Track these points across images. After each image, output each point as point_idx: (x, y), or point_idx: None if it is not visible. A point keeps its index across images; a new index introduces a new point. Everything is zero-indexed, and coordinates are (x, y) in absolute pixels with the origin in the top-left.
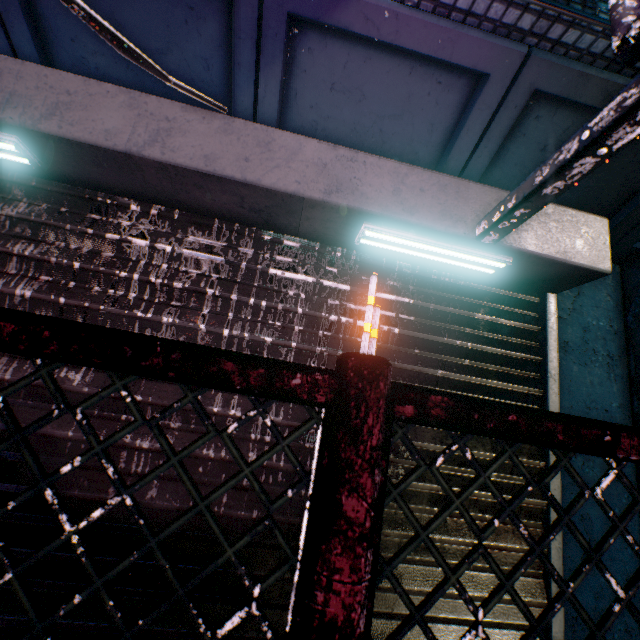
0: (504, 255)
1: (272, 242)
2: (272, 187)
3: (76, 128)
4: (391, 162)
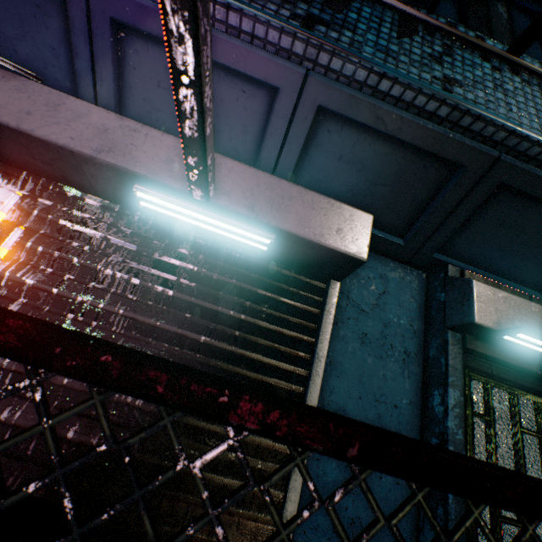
0: (269, 232)
1: (74, 198)
2: (44, 138)
3: None
4: (174, 138)
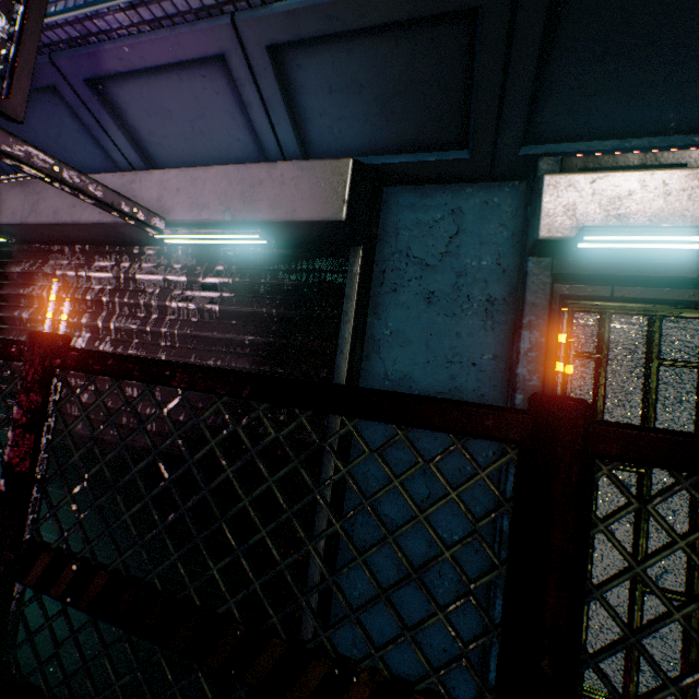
0: (253, 227)
1: (140, 254)
2: (87, 222)
3: (2, 216)
4: (159, 173)
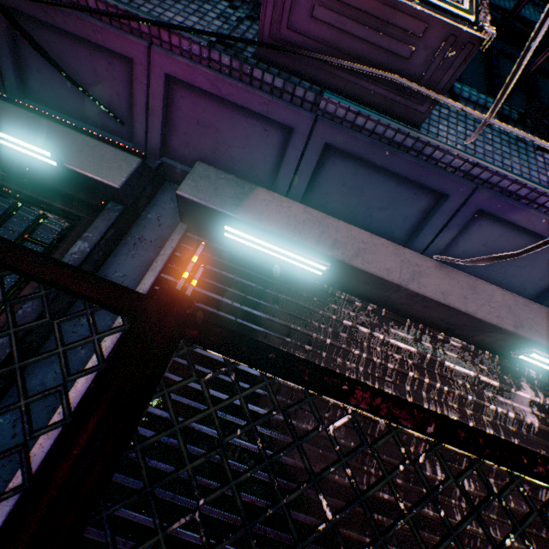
0: None
1: (442, 340)
2: (482, 318)
3: (370, 265)
4: (546, 309)
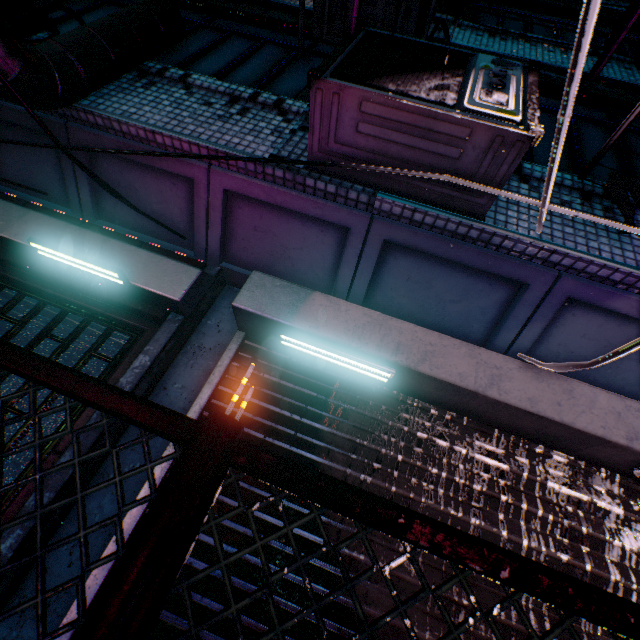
0: None
1: (542, 454)
2: (583, 429)
3: (440, 370)
4: None
